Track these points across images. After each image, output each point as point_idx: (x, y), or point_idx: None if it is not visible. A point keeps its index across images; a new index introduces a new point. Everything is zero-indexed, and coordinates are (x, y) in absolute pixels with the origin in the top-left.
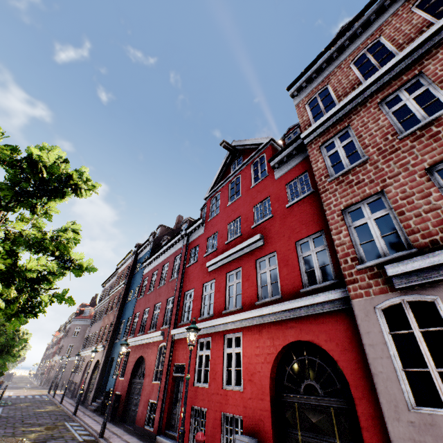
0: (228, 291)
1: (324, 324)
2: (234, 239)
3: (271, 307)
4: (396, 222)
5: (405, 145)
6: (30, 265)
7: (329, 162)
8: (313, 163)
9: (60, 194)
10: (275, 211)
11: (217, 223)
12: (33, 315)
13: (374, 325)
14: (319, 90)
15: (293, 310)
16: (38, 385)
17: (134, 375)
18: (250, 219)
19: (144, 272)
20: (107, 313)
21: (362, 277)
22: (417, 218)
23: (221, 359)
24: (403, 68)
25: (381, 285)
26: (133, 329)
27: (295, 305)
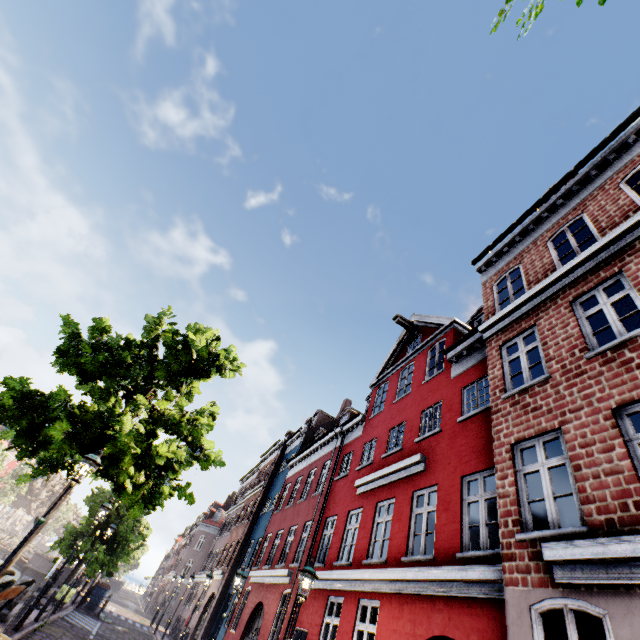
0: (374, 529)
1: (478, 619)
2: (393, 453)
3: (416, 570)
4: (572, 479)
5: (592, 368)
6: (162, 450)
7: (509, 370)
8: (489, 368)
9: (205, 373)
10: (445, 424)
11: (377, 425)
12: (152, 506)
13: (526, 636)
14: (510, 268)
15: (443, 583)
16: (143, 610)
17: (248, 630)
18: (415, 429)
19: (287, 474)
20: (237, 524)
21: (521, 553)
22: (594, 480)
23: (349, 637)
24: (601, 261)
25: (541, 572)
26: (261, 557)
27: (444, 575)
